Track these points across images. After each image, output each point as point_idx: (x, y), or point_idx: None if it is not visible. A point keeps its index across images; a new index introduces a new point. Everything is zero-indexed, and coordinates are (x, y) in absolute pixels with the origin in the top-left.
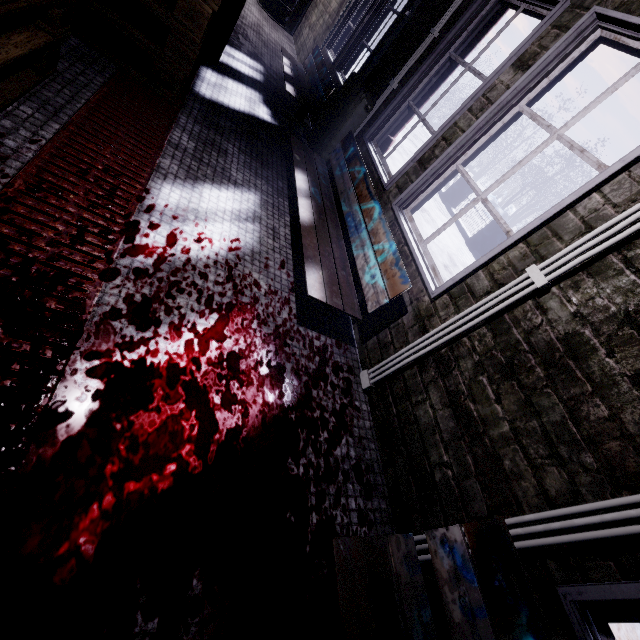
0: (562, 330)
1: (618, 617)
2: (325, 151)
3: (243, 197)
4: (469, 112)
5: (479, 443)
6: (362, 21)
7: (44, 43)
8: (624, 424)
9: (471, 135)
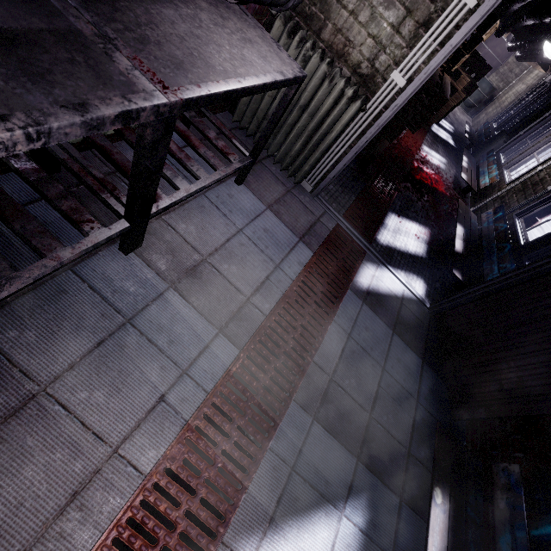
0: (541, 178)
1: (525, 217)
2: (477, 158)
3: (442, 158)
4: (545, 137)
5: (506, 206)
6: (518, 111)
7: None
8: (544, 187)
9: (542, 143)
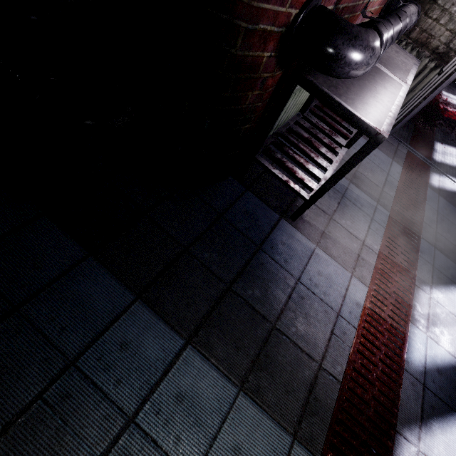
0: None
1: None
2: None
3: None
4: None
5: None
6: None
7: None
8: None
9: None
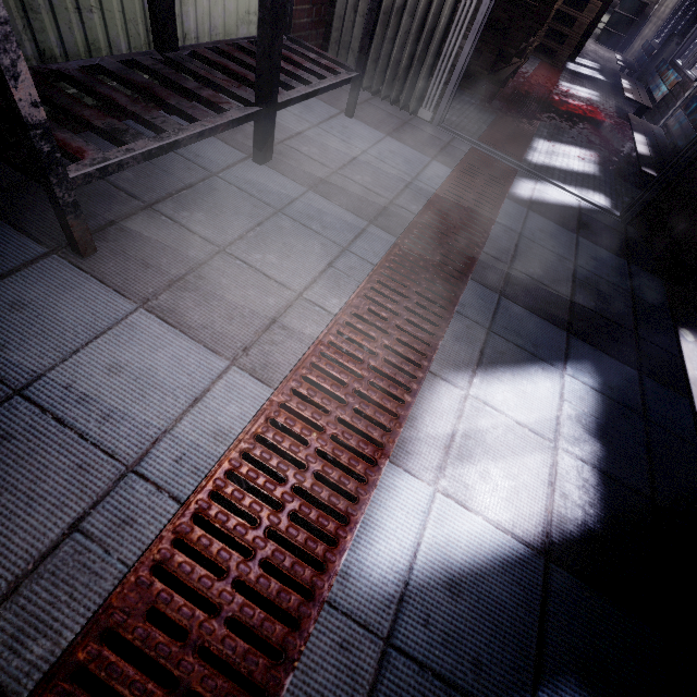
0: None
1: None
2: (643, 81)
3: (591, 92)
4: None
5: None
6: (687, 6)
7: (537, 44)
8: None
9: None
